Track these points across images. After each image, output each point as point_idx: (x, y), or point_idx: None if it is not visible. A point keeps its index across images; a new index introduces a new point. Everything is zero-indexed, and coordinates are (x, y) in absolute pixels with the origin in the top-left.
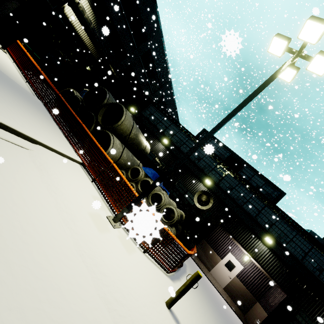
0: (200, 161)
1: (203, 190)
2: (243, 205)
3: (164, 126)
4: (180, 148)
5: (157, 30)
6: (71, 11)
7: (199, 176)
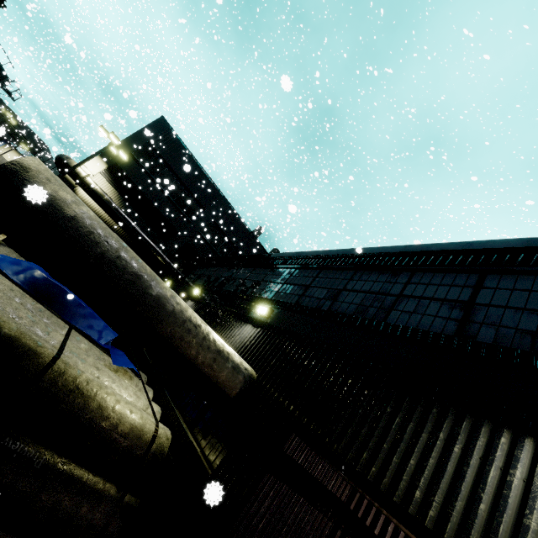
0: (257, 286)
1: (251, 337)
2: (387, 316)
3: (207, 276)
4: (223, 289)
5: (218, 198)
6: (87, 195)
7: (245, 313)
